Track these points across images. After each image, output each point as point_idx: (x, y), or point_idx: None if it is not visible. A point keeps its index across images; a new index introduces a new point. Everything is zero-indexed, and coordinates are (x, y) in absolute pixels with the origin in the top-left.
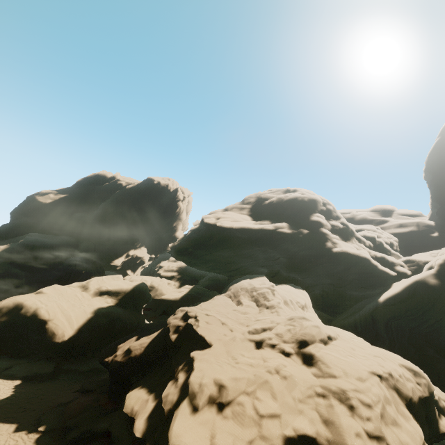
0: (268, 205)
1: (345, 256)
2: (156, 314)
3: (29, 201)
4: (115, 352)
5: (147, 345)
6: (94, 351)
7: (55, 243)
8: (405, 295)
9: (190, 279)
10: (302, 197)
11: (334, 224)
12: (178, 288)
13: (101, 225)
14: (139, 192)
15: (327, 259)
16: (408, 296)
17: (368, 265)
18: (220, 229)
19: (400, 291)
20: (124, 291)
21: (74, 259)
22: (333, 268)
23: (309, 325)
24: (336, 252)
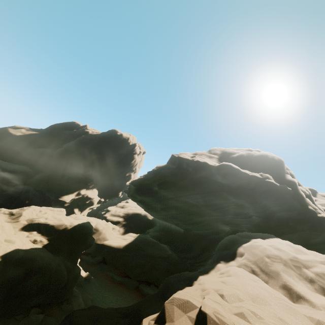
0: (237, 157)
1: None
2: (94, 261)
3: (0, 131)
4: None
5: None
6: None
7: (9, 169)
8: None
9: (135, 226)
10: (272, 155)
11: (301, 189)
12: (122, 234)
13: (60, 162)
14: (102, 138)
15: (308, 225)
16: None
17: None
18: (198, 166)
19: None
20: (62, 230)
21: (21, 187)
22: (311, 238)
23: None
24: (322, 219)
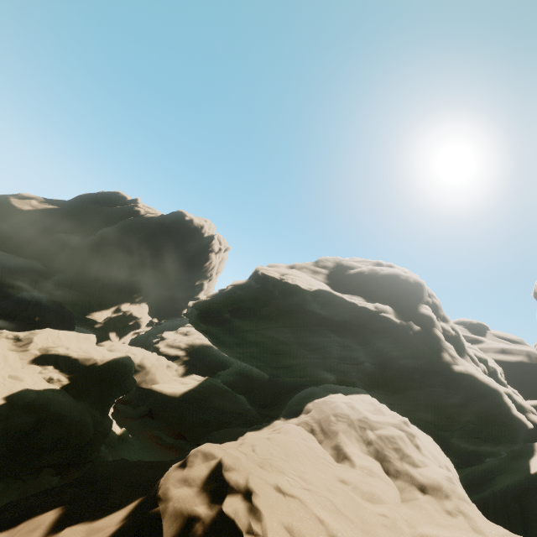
0: (355, 275)
1: (468, 382)
2: (136, 414)
3: None
4: None
5: None
6: None
7: (10, 265)
8: None
9: (202, 365)
10: (406, 275)
11: (444, 327)
12: (181, 376)
13: (91, 258)
14: (161, 225)
15: (440, 380)
16: None
17: (498, 403)
18: (287, 290)
19: None
20: (89, 365)
21: (30, 296)
22: (444, 398)
23: None
24: (458, 372)
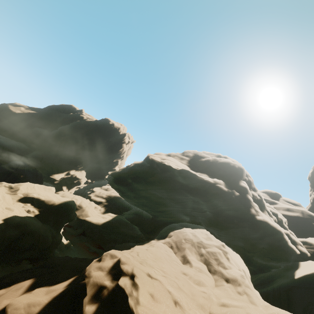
0: (204, 162)
1: (264, 226)
2: (76, 233)
3: (1, 107)
4: None
5: (38, 311)
6: None
7: (7, 144)
8: None
9: (115, 208)
10: (234, 163)
11: (253, 194)
12: (102, 213)
13: (54, 143)
14: (95, 126)
15: (248, 223)
16: None
17: (280, 239)
18: (164, 168)
19: None
20: (50, 204)
21: (18, 163)
22: (250, 234)
23: None
24: (259, 220)
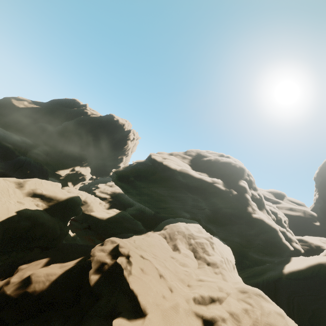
0: (206, 161)
1: (260, 223)
2: (81, 227)
3: (4, 101)
4: (12, 274)
5: (55, 278)
6: (2, 253)
7: (13, 140)
8: (309, 273)
9: (119, 204)
10: (235, 163)
11: (253, 193)
12: (107, 209)
13: (59, 138)
14: (99, 122)
15: (245, 221)
16: (311, 275)
17: (275, 235)
18: (165, 167)
19: (304, 268)
20: (58, 199)
21: (24, 158)
22: (246, 230)
23: (271, 309)
24: (254, 218)
